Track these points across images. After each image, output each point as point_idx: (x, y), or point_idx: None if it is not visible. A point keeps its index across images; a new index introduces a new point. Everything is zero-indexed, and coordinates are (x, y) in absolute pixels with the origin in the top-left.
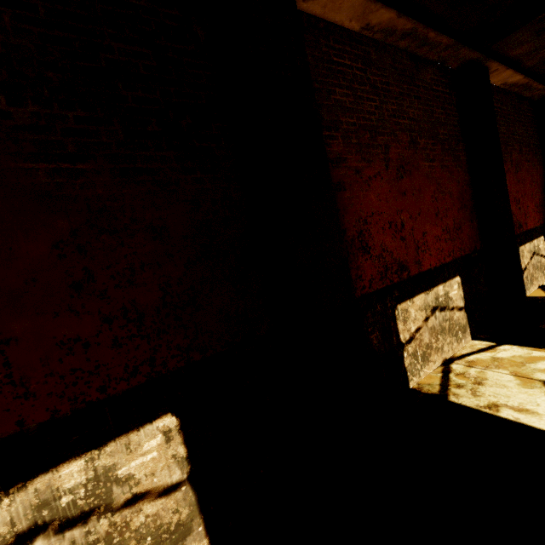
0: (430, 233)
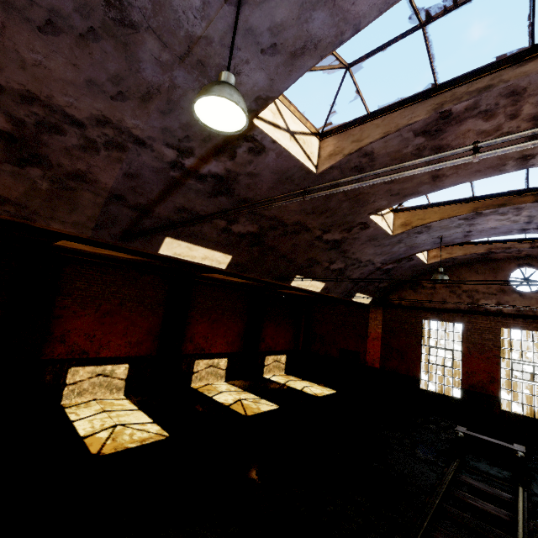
0: (114, 342)
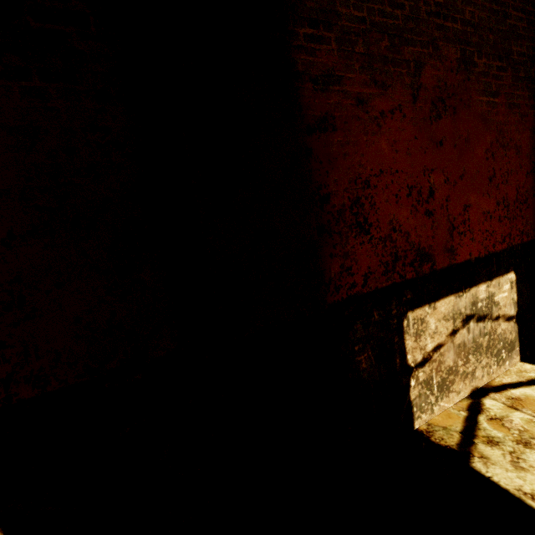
0: (476, 207)
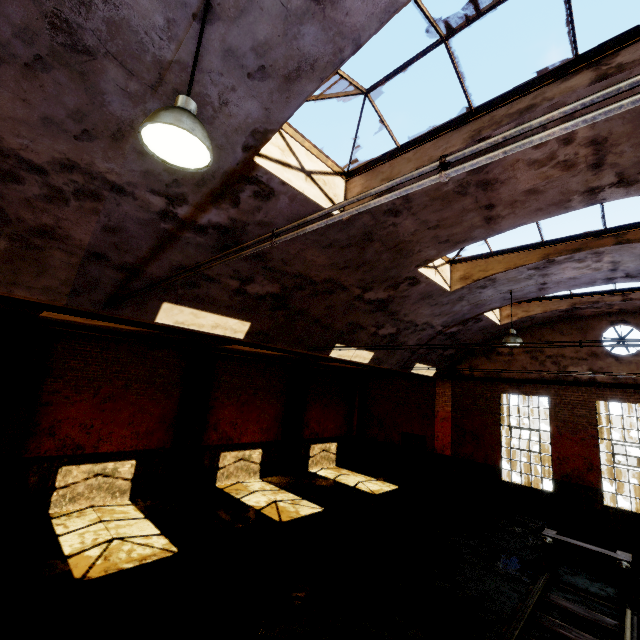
0: (118, 433)
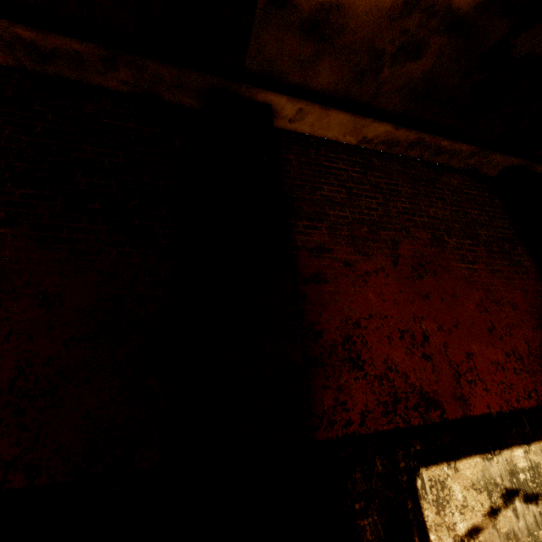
0: (481, 356)
